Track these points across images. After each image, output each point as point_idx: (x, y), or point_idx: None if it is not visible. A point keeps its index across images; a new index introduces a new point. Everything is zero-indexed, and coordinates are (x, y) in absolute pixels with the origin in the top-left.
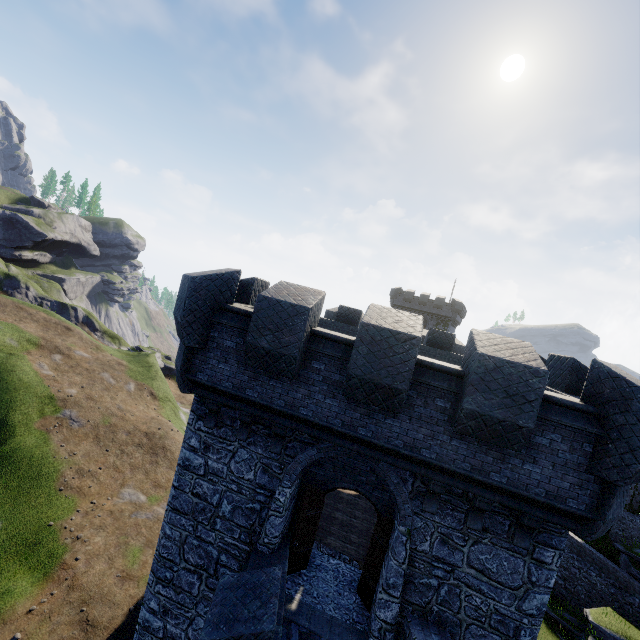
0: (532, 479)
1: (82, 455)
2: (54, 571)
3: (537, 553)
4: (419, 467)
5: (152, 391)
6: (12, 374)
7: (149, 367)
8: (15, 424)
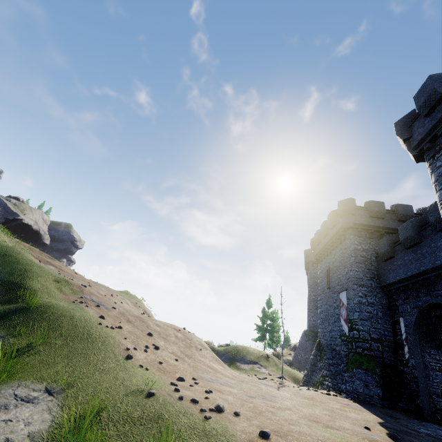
0: None
1: (127, 331)
2: None
3: None
4: None
5: (145, 310)
6: (20, 255)
7: (132, 295)
8: (34, 290)
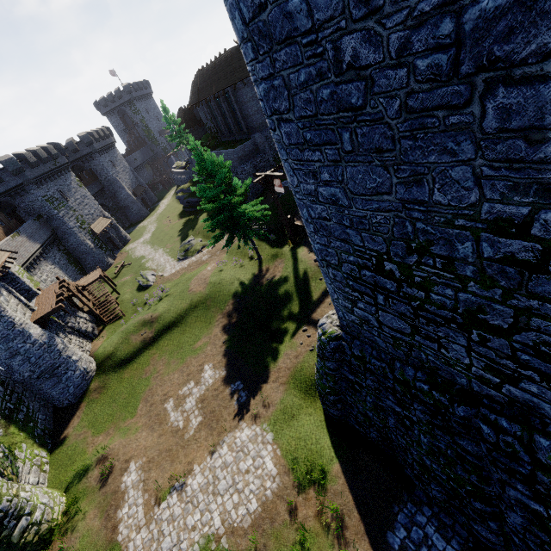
0: (12, 184)
1: None
2: None
3: (31, 193)
4: (3, 195)
5: None
6: None
7: None
8: None
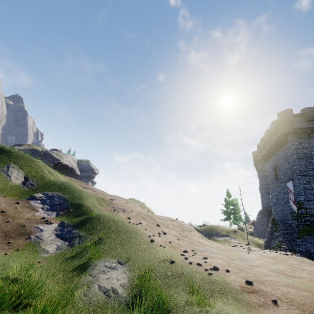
0: None
1: (145, 225)
2: (242, 295)
3: None
4: None
5: (148, 209)
6: (73, 187)
7: (137, 200)
8: (88, 207)
